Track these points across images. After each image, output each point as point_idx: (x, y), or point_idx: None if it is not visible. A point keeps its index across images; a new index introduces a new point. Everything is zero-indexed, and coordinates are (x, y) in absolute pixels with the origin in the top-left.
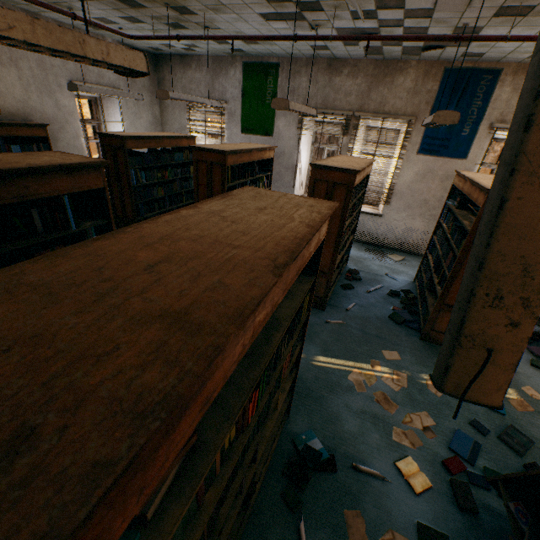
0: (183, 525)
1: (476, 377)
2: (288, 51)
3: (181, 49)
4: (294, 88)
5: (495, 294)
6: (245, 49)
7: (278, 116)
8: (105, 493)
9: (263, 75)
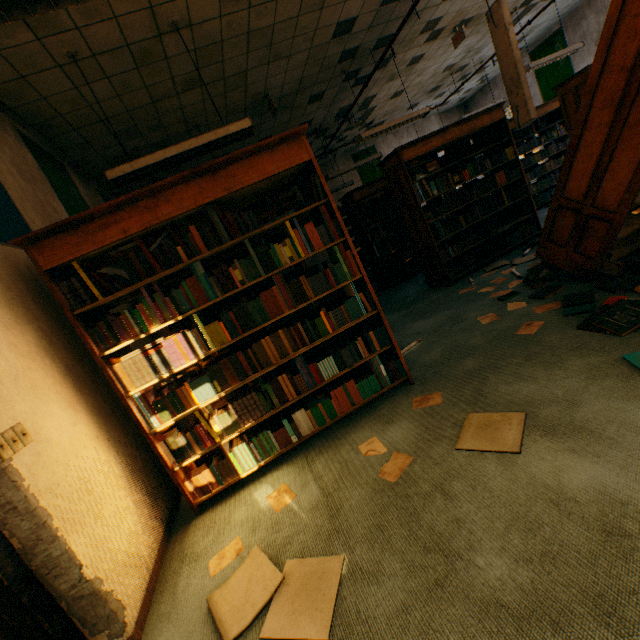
0: (441, 189)
1: (517, 117)
2: (558, 15)
3: (477, 86)
4: (583, 32)
5: (510, 92)
6: (522, 46)
7: (576, 67)
8: (415, 140)
9: (549, 48)
